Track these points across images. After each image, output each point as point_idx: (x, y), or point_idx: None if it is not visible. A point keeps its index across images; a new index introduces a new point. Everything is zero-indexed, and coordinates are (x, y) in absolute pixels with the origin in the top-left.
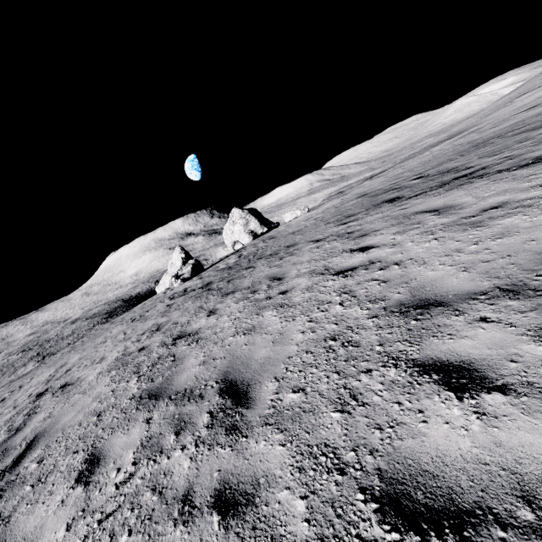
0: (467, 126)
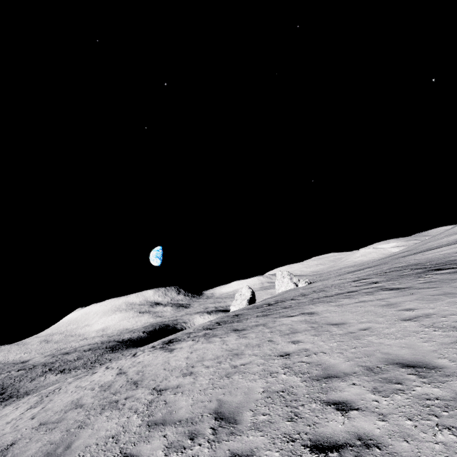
0: (409, 250)
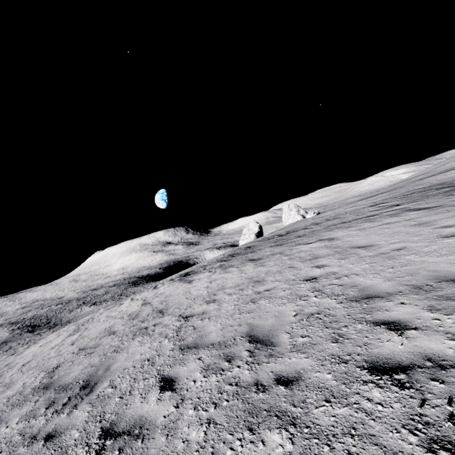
0: (424, 173)
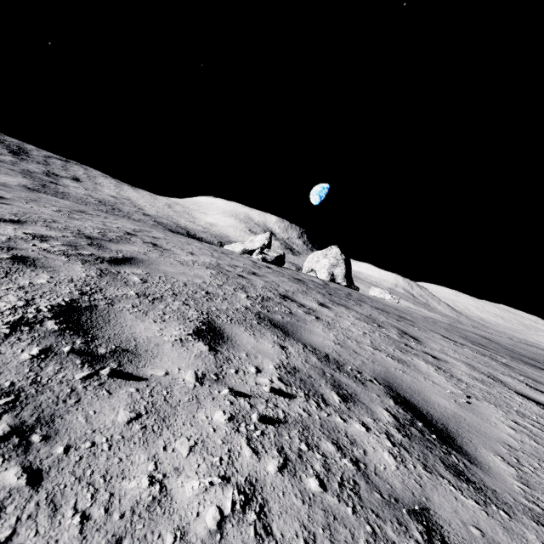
0: None
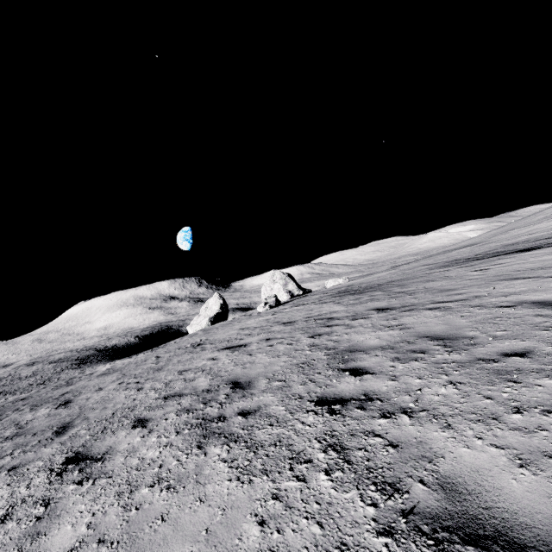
0: (475, 242)
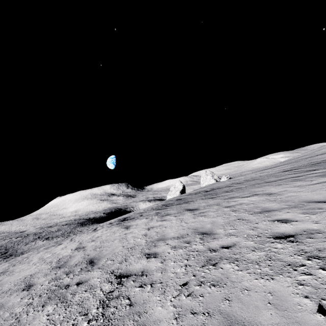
0: (305, 155)
